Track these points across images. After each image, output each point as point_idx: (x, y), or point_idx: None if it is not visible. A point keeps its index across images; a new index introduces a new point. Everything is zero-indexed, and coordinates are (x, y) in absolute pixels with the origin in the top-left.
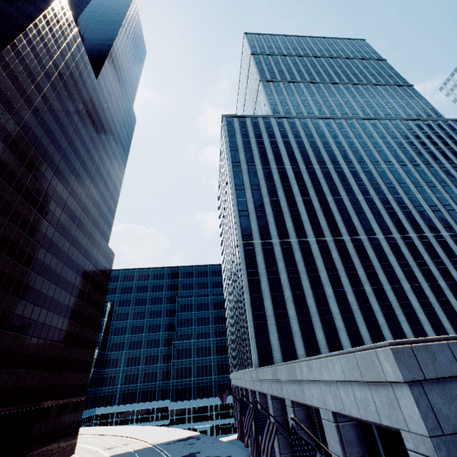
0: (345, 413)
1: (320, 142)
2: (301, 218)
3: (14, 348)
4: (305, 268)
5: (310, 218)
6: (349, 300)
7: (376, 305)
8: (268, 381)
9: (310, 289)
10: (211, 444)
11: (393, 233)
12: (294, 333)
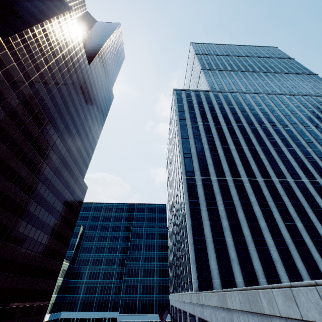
0: None
1: (247, 108)
2: (235, 162)
3: None
4: (240, 202)
5: (242, 162)
6: (282, 233)
7: (309, 240)
8: (212, 308)
9: (246, 221)
10: None
11: (317, 178)
12: (232, 260)
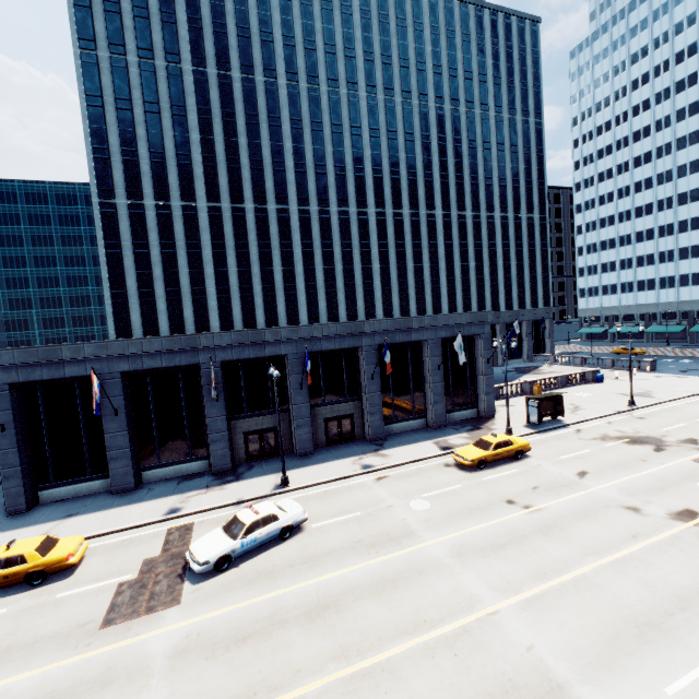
0: None
1: (256, 17)
2: (192, 172)
3: None
4: (185, 242)
5: (205, 173)
6: (231, 281)
7: (259, 287)
8: None
9: (188, 268)
10: None
11: (311, 205)
12: (160, 312)
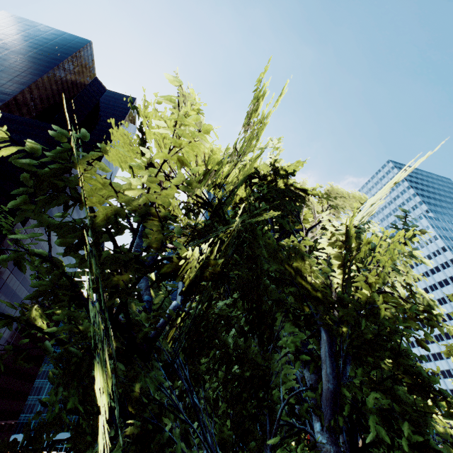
0: None
1: None
2: None
3: None
4: None
5: None
6: None
7: None
8: None
9: None
10: None
11: None
12: None
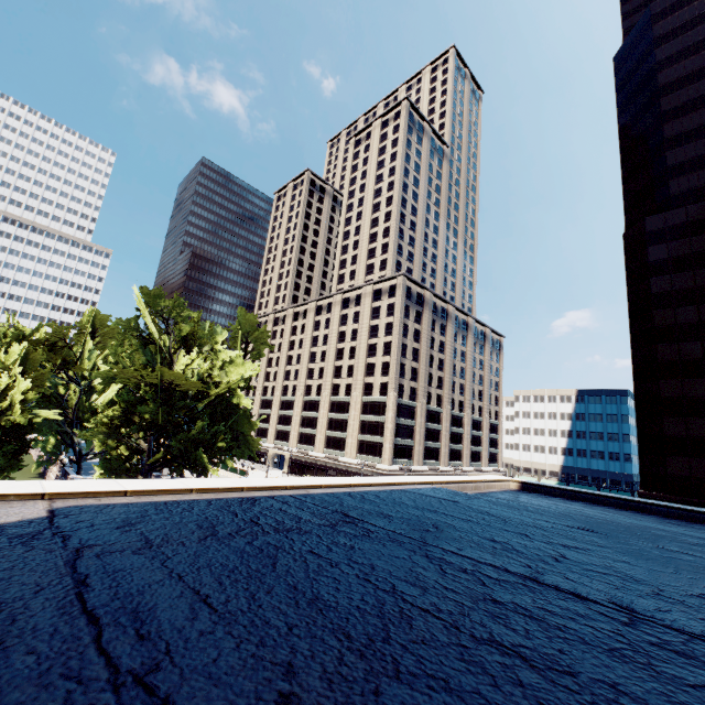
0: None
1: None
2: None
3: None
4: None
5: None
6: None
7: None
8: None
9: None
10: None
11: None
12: None
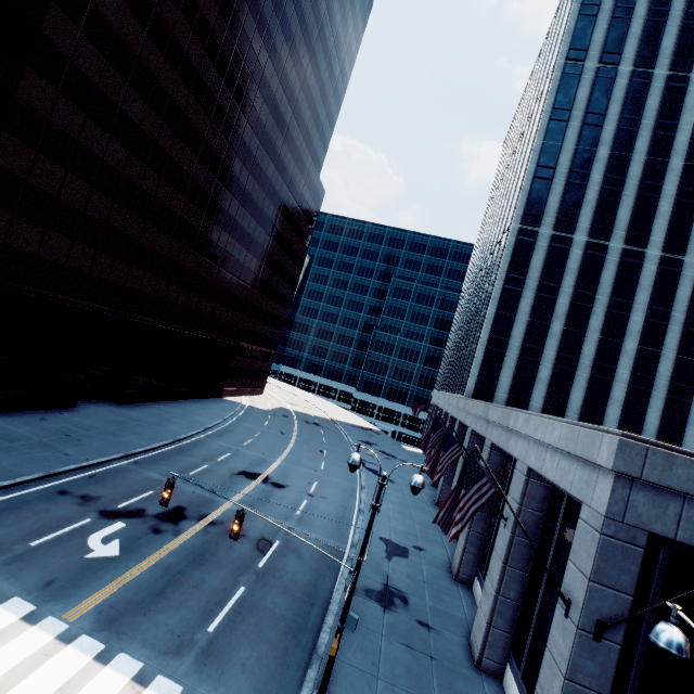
0: (541, 473)
1: None
2: (656, 207)
3: (218, 283)
4: (609, 298)
5: (675, 211)
6: (659, 369)
7: None
8: (475, 416)
9: (599, 333)
10: (389, 444)
11: None
12: (539, 379)
